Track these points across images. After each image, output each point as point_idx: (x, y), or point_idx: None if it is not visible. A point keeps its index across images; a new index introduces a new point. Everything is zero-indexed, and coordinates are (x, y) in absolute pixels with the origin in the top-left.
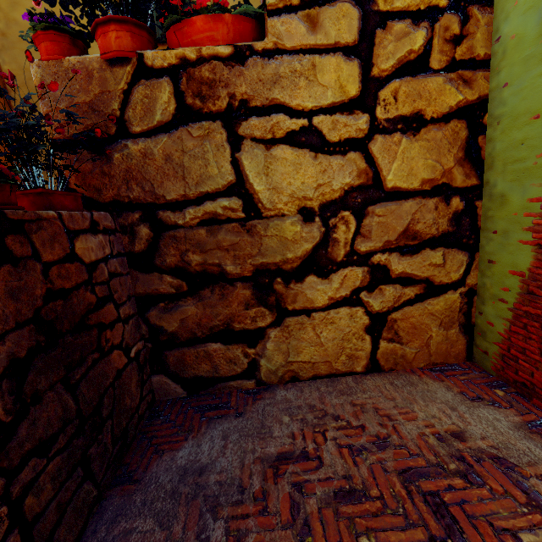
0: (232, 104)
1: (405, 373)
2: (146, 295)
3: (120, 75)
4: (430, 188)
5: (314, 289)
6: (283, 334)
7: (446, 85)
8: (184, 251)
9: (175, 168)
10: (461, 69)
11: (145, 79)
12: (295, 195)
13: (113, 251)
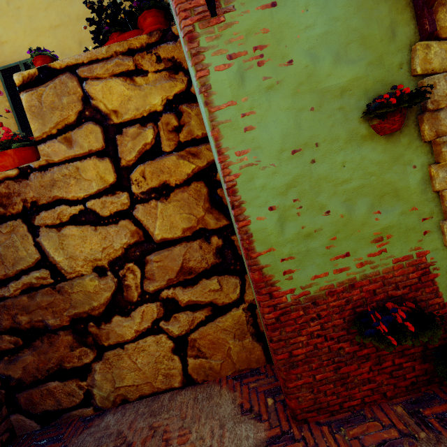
0: (26, 206)
1: (213, 383)
2: None
3: None
4: (191, 234)
5: (121, 326)
6: (106, 366)
7: (180, 160)
8: (14, 315)
9: None
10: (188, 147)
11: None
12: (87, 259)
13: None
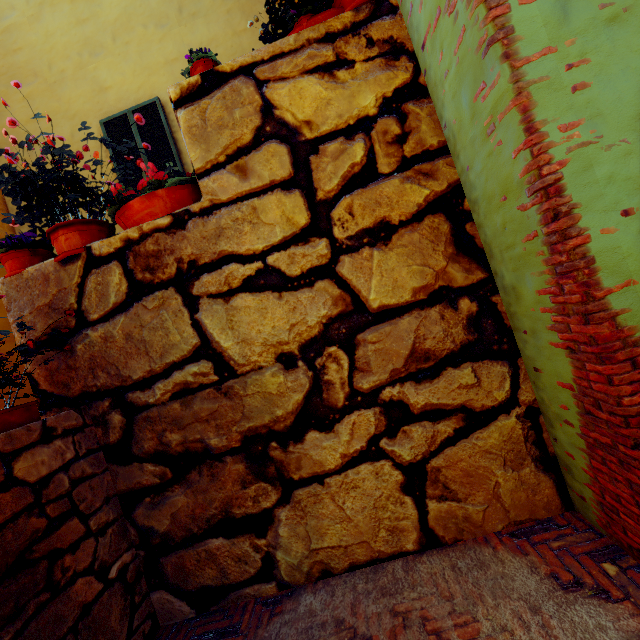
0: (181, 268)
1: (475, 544)
2: (130, 492)
3: (73, 271)
4: (426, 296)
5: (319, 447)
6: (296, 513)
7: (405, 185)
8: (161, 432)
9: (137, 345)
10: (417, 164)
11: (95, 268)
12: (268, 342)
13: (79, 452)
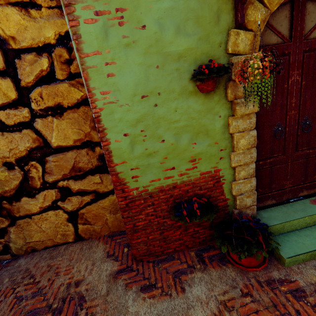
0: None
1: (95, 239)
2: None
3: None
4: (80, 144)
5: (29, 204)
6: (18, 229)
7: (71, 88)
8: None
9: None
10: (77, 77)
11: None
12: None
13: None
